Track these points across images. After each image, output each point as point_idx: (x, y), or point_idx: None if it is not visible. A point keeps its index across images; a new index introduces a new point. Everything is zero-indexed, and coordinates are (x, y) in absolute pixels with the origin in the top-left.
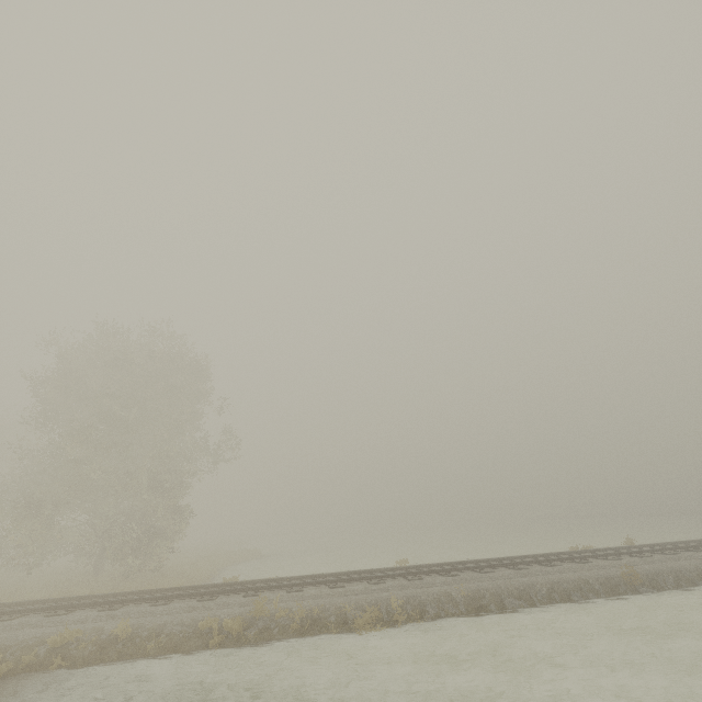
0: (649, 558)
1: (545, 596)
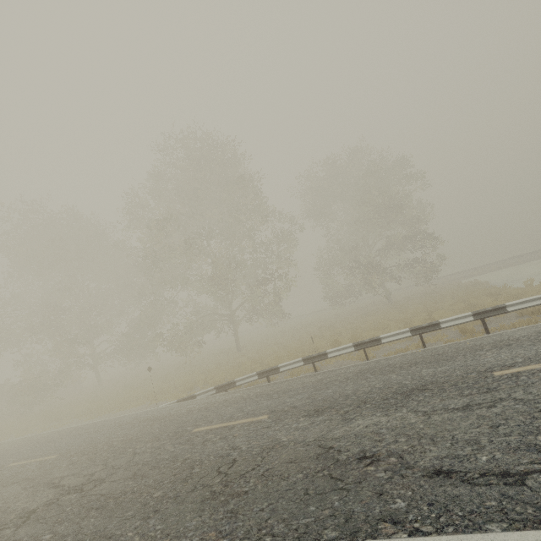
0: None
1: None
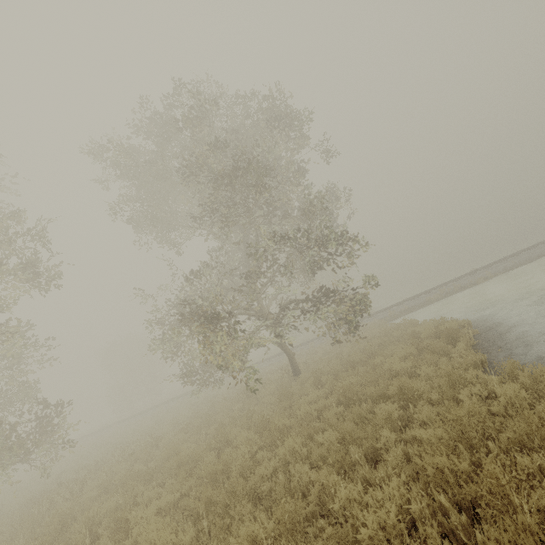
0: None
1: None
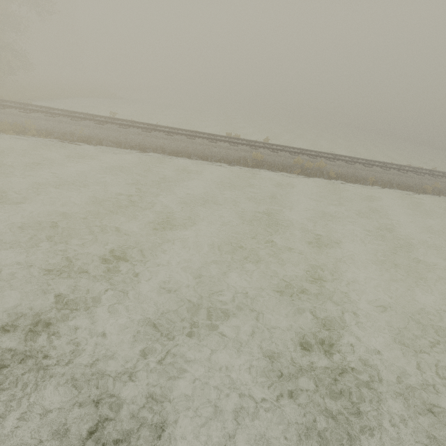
0: (232, 147)
1: (131, 145)
